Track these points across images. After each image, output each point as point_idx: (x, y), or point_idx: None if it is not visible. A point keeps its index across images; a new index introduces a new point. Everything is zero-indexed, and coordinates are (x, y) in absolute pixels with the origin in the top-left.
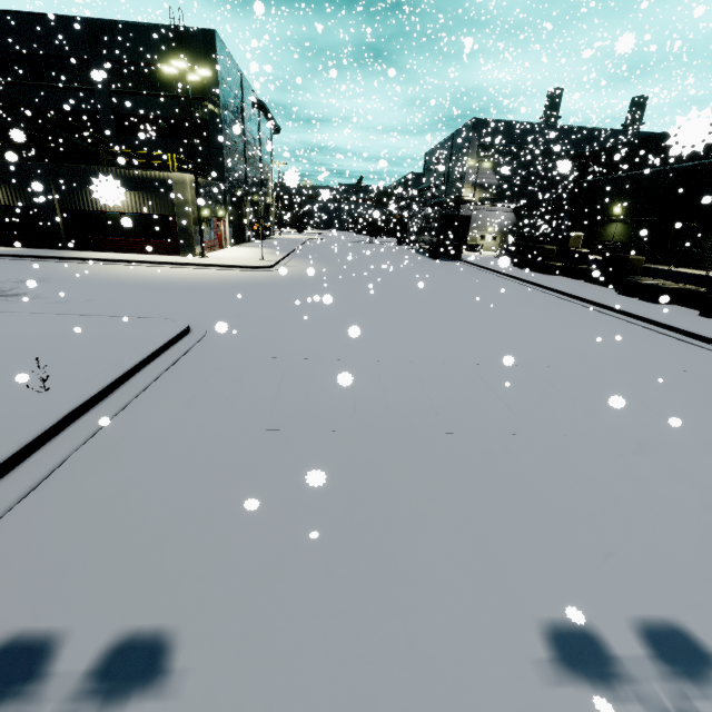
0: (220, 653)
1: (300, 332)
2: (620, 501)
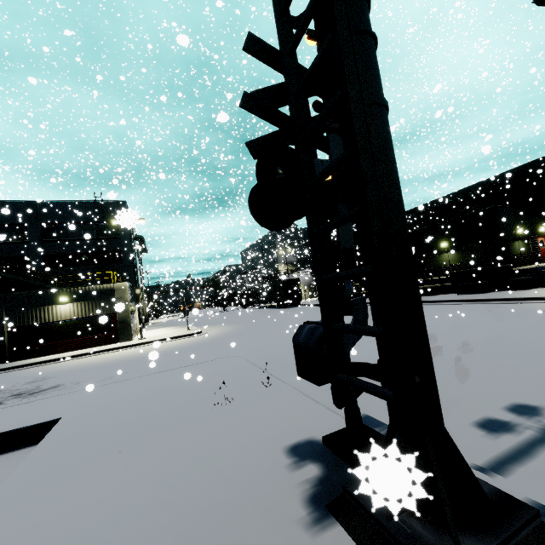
0: (539, 398)
1: None
2: None
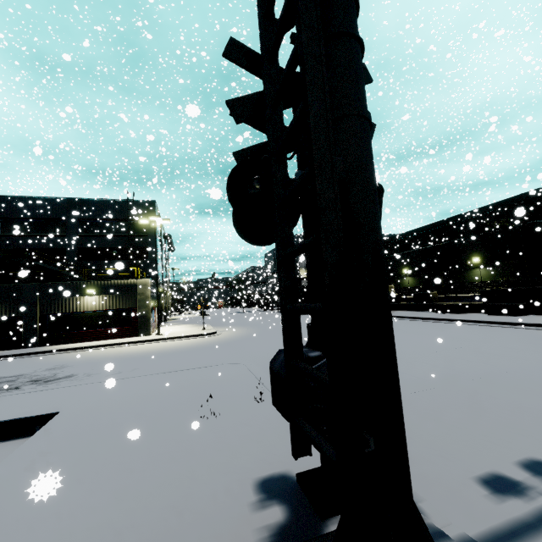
0: None
1: None
2: None
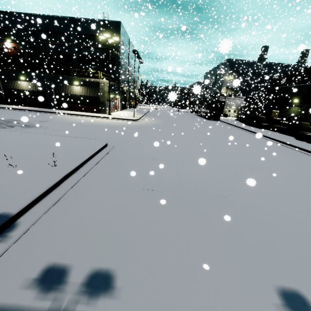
0: (134, 282)
1: (153, 148)
2: (307, 235)
